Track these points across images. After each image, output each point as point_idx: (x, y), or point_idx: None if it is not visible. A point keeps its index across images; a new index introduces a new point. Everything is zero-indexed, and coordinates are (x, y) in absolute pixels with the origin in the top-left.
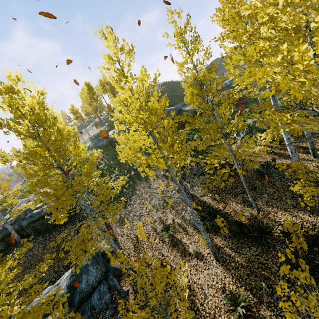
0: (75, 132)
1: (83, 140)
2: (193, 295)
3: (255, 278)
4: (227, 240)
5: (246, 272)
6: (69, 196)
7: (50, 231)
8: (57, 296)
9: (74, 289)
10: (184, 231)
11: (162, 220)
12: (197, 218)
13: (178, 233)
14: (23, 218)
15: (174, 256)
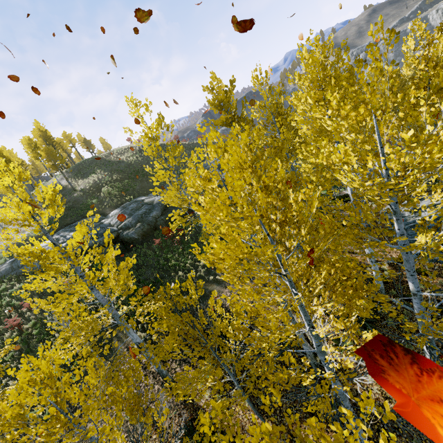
0: None
1: None
2: None
3: None
4: None
5: None
6: None
7: None
8: None
9: None
10: None
11: None
12: None
13: None
14: None
15: None
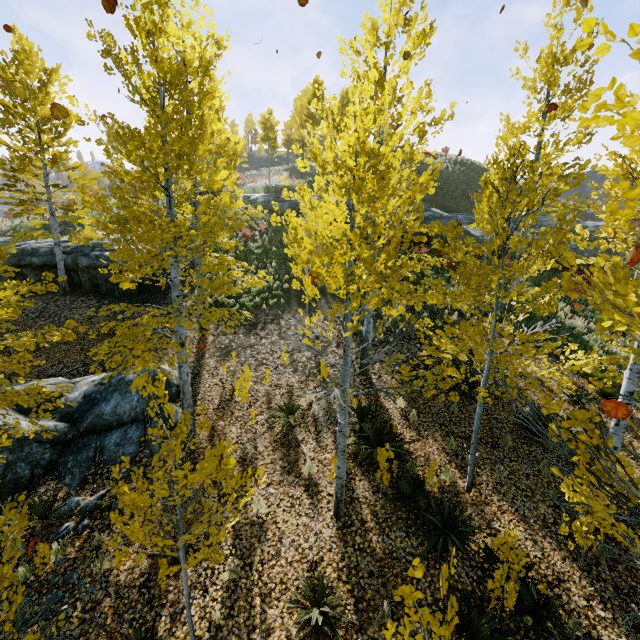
0: (235, 149)
1: (253, 186)
2: (259, 539)
3: (380, 589)
4: (376, 496)
5: (372, 568)
6: (158, 250)
7: (113, 298)
8: (55, 394)
9: (92, 406)
10: (315, 432)
11: (292, 393)
12: (344, 421)
13: (304, 429)
14: (85, 253)
15: (270, 461)
